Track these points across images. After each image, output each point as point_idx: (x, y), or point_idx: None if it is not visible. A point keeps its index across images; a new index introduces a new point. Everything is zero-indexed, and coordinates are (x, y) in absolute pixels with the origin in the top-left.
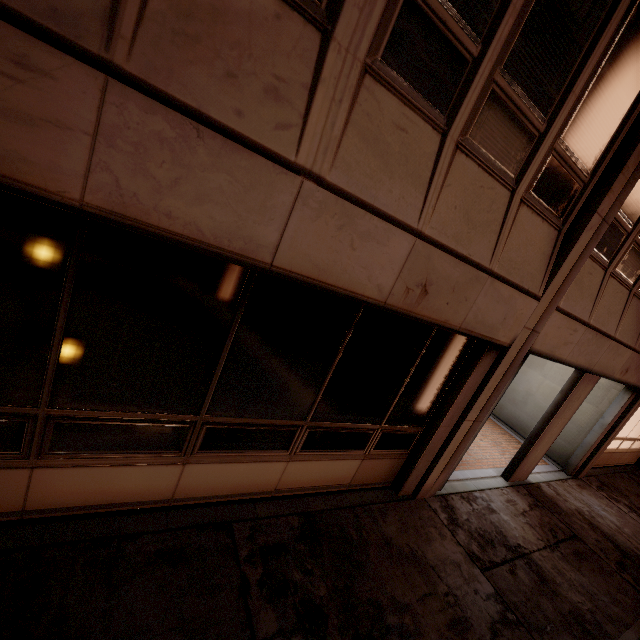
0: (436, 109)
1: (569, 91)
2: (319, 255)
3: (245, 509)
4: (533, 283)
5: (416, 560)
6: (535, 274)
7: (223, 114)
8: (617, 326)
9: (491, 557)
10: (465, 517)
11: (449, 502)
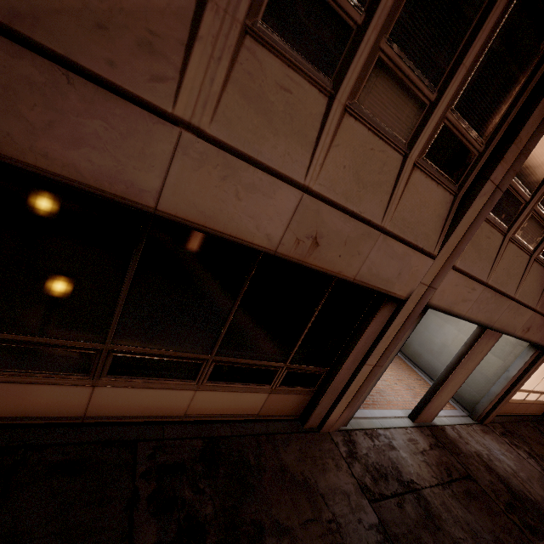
0: (322, 73)
1: (459, 63)
2: (204, 203)
3: (153, 430)
4: (428, 242)
5: (307, 487)
6: (430, 234)
7: (94, 63)
8: (517, 288)
9: (382, 490)
10: (364, 451)
11: (352, 437)
